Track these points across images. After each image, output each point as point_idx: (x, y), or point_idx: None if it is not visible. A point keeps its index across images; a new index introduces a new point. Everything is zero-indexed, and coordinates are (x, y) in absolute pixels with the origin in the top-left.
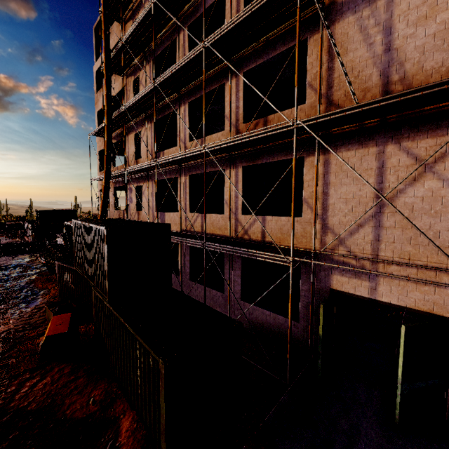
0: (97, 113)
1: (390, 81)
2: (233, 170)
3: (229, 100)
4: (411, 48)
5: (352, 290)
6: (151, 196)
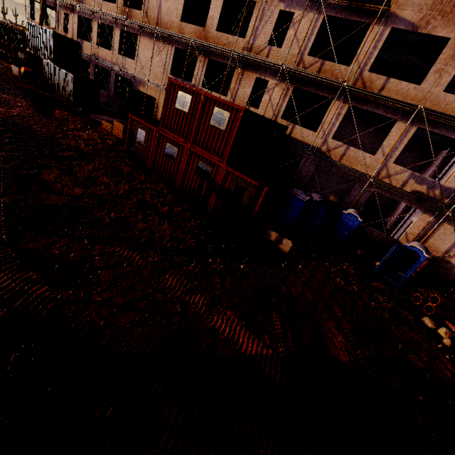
0: None
1: (159, 18)
2: (117, 29)
3: None
4: (163, 10)
5: (142, 90)
6: (75, 26)
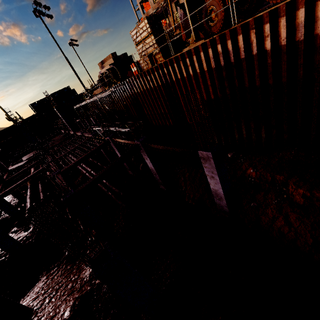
0: None
1: None
2: None
3: None
4: None
5: None
6: None
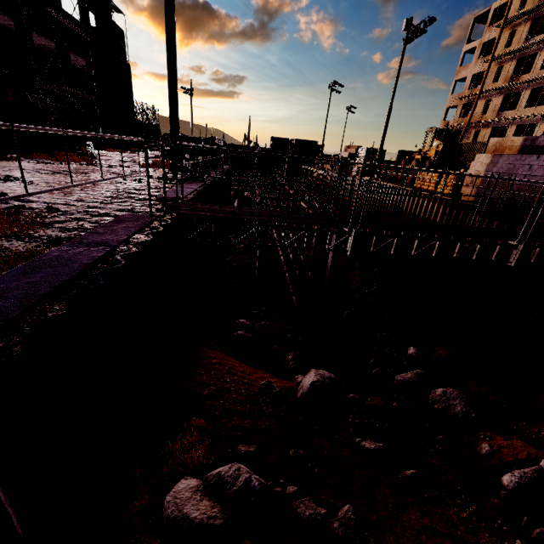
0: (455, 81)
1: None
2: (542, 124)
3: None
4: None
5: None
6: (486, 136)
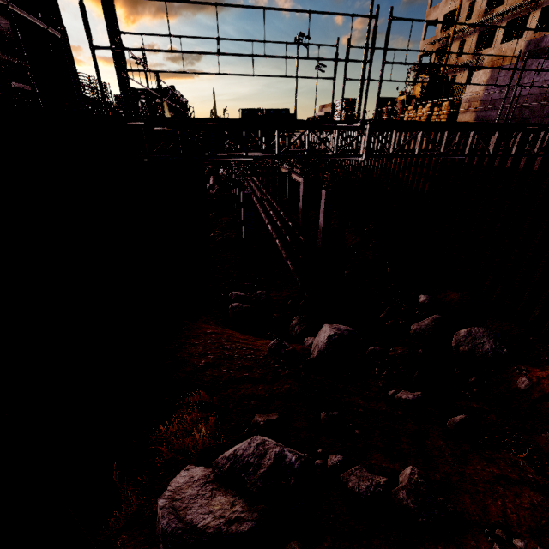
0: (426, 25)
1: None
2: None
3: (530, 22)
4: None
5: None
6: (463, 80)
